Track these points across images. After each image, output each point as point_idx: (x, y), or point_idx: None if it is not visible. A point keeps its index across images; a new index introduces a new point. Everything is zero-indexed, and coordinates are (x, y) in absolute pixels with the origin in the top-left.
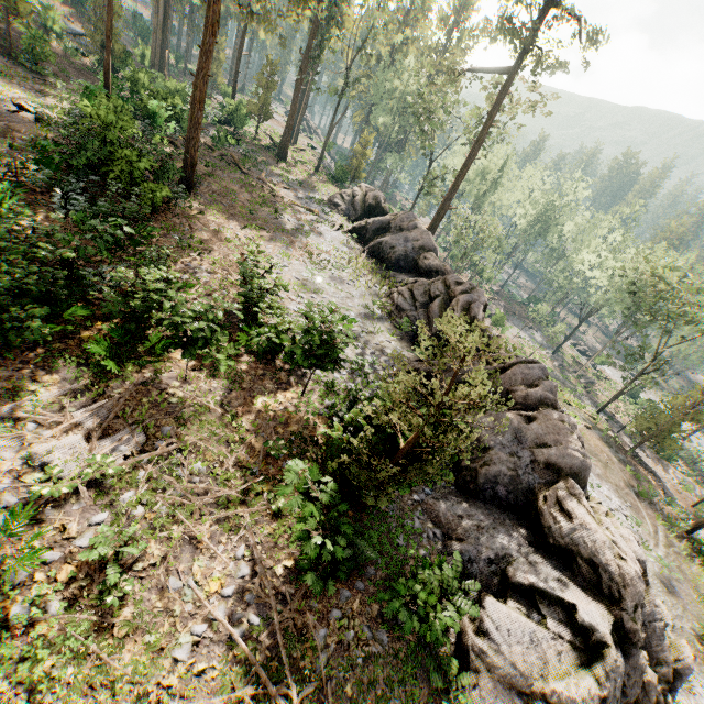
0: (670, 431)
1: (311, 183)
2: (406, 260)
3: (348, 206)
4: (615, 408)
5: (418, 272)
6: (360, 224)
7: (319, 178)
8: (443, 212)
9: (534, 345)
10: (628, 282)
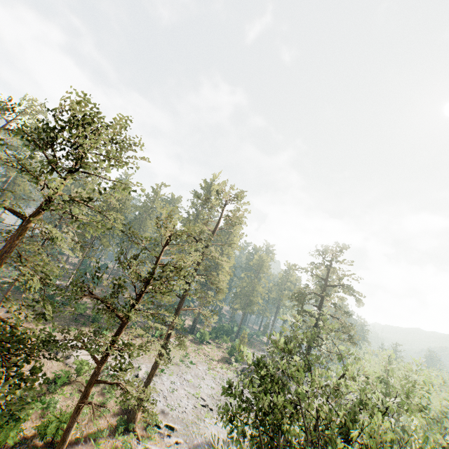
0: None
1: None
2: None
3: None
4: None
5: None
6: None
7: None
8: None
9: None
10: None
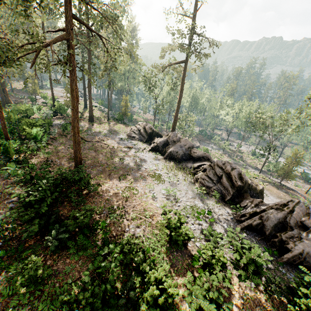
0: (290, 172)
1: (112, 128)
2: (185, 155)
3: (139, 135)
4: (254, 163)
5: (193, 159)
6: (154, 145)
7: (113, 124)
8: (176, 121)
9: (215, 151)
10: (251, 122)
